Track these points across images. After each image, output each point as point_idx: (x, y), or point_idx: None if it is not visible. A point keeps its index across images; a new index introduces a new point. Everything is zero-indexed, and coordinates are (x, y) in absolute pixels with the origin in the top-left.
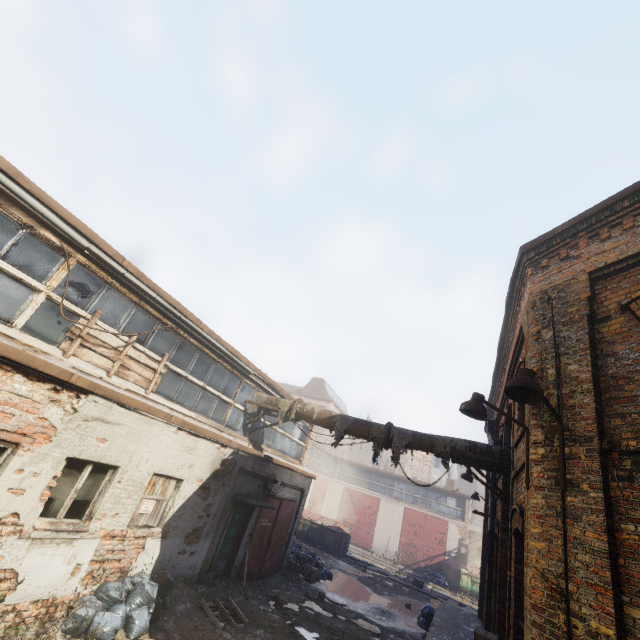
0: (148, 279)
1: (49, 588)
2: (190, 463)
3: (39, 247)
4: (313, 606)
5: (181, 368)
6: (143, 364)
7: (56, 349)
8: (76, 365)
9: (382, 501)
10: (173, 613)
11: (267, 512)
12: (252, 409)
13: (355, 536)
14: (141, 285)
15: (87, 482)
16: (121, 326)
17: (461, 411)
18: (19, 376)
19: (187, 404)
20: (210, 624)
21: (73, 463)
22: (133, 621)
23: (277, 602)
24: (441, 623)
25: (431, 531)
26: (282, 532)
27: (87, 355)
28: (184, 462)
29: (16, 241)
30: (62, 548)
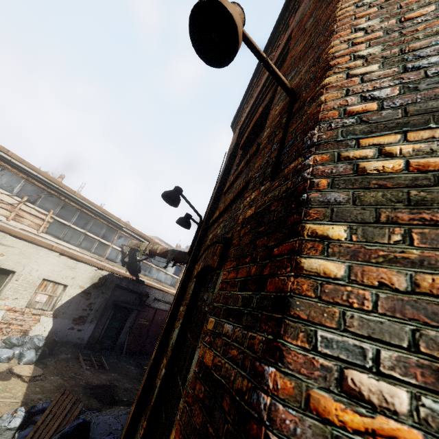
0: (29, 163)
1: None
2: (72, 276)
3: None
4: None
5: (65, 220)
6: (34, 215)
7: None
8: None
9: None
10: (56, 358)
11: (144, 315)
12: (127, 250)
13: None
14: (25, 167)
15: None
16: (15, 192)
17: (180, 225)
18: None
19: (72, 242)
20: (79, 366)
21: None
22: (23, 356)
23: (140, 365)
24: None
25: None
26: (159, 330)
27: None
28: (67, 275)
29: None
30: None
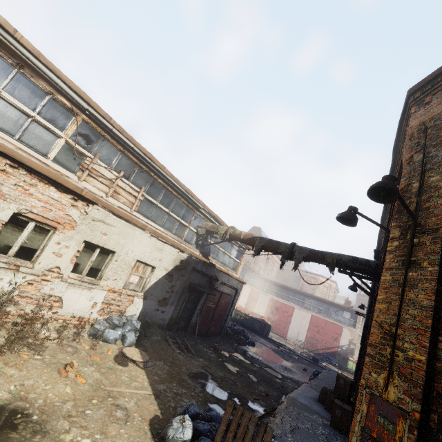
0: (127, 134)
1: (80, 311)
2: (160, 258)
3: (58, 108)
4: (238, 356)
5: (153, 198)
6: (128, 192)
7: (74, 176)
8: (86, 187)
9: (296, 309)
10: (150, 340)
11: (212, 298)
12: (201, 232)
13: (276, 328)
14: (123, 138)
15: (97, 258)
16: (113, 166)
17: (338, 220)
18: (53, 188)
19: (158, 222)
20: (171, 349)
21: (89, 245)
22: (126, 337)
23: (215, 349)
24: (323, 378)
25: (329, 331)
26: (222, 312)
27: (93, 182)
28: (156, 257)
29: (44, 103)
30: (85, 291)
